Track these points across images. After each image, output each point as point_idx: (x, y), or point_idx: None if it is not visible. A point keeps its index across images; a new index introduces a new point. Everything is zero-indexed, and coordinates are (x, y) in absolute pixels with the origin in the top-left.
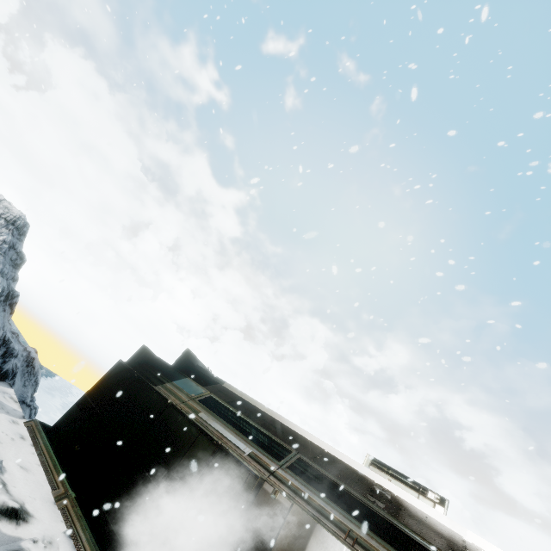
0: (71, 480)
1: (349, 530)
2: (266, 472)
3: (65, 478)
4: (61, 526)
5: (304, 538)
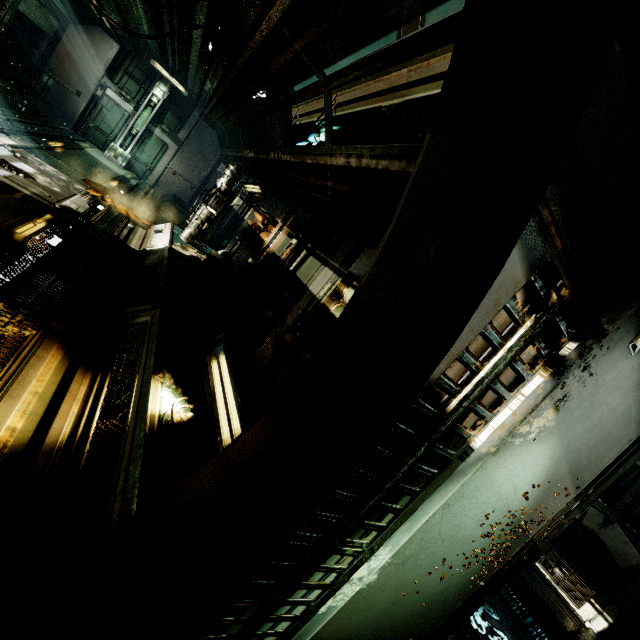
0: None
1: None
2: None
3: None
4: None
5: None
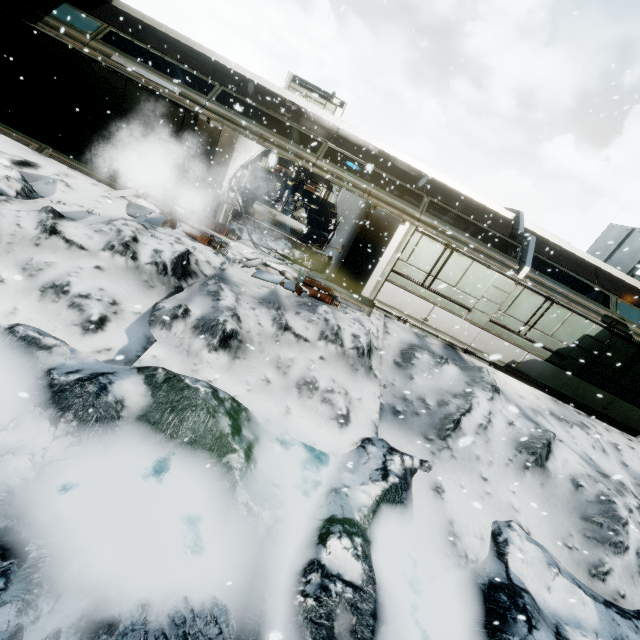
0: (33, 138)
1: (261, 135)
2: (198, 107)
3: (27, 137)
4: (62, 166)
5: (233, 144)
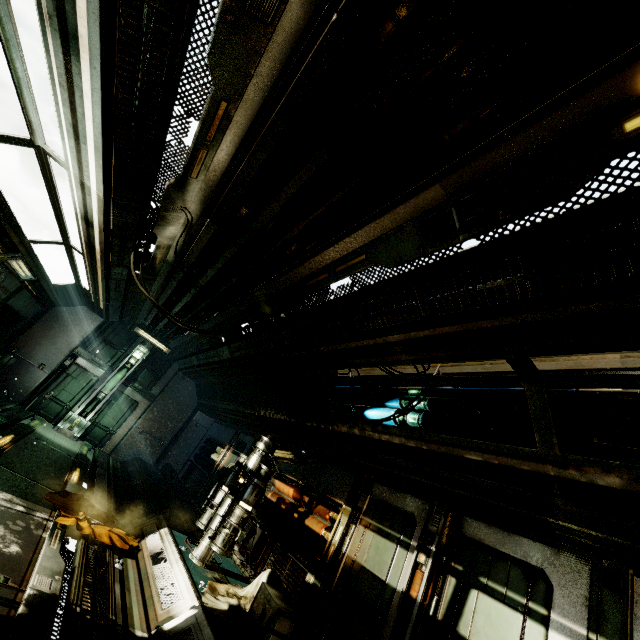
0: None
1: None
2: None
3: None
4: None
5: None
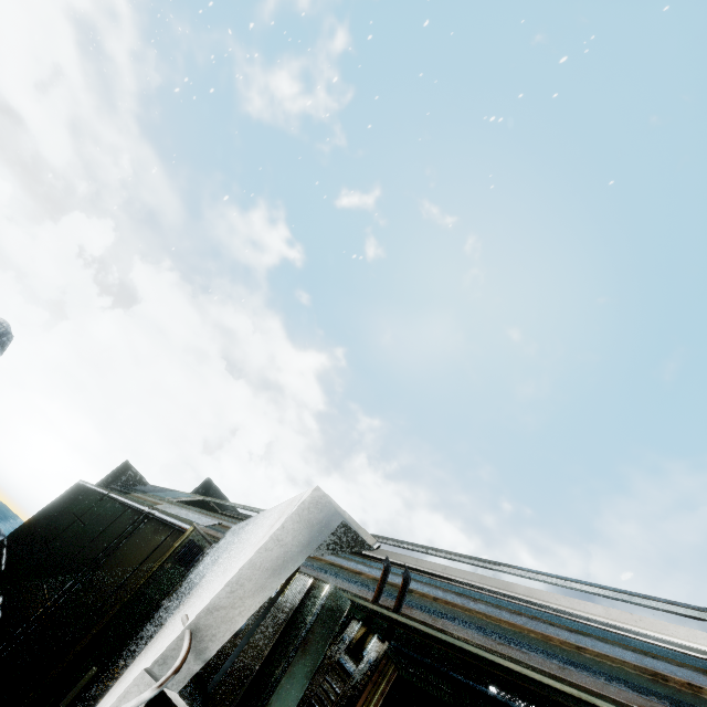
0: None
1: (386, 566)
2: None
3: None
4: None
5: (207, 567)
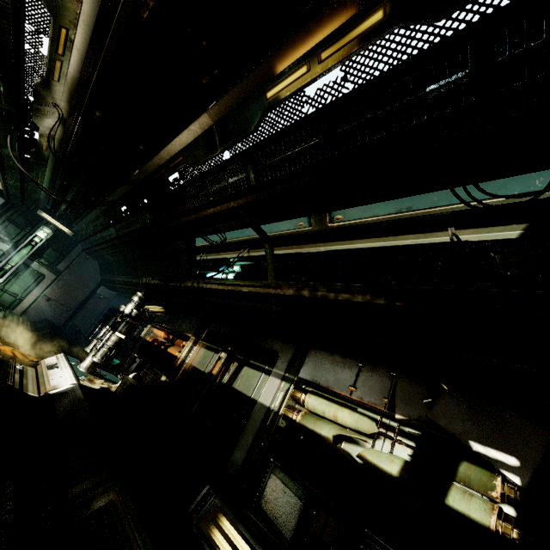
0: None
1: None
2: None
3: None
4: None
5: None
